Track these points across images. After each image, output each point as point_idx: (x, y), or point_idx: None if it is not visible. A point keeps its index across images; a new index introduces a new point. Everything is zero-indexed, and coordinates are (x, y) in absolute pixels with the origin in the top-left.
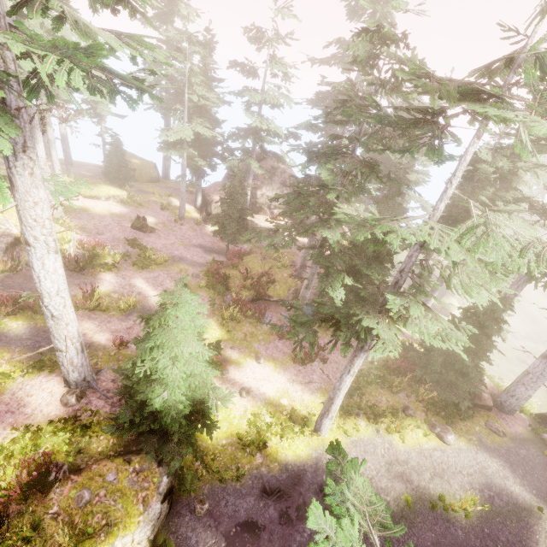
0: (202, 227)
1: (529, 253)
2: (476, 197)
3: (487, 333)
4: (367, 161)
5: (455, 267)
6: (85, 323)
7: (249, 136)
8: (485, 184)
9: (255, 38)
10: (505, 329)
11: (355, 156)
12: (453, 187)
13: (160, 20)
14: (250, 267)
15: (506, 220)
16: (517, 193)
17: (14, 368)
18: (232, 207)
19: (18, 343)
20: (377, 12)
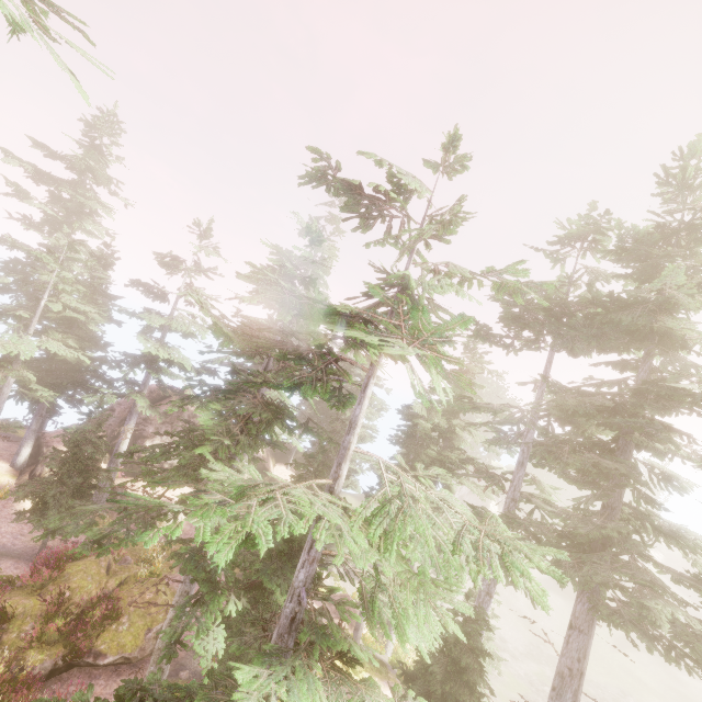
0: (8, 503)
1: (464, 546)
2: (422, 457)
3: (469, 681)
4: (274, 403)
5: (378, 576)
6: None
7: (140, 364)
8: (427, 441)
9: (168, 264)
10: (496, 655)
11: (259, 397)
12: (354, 440)
13: (52, 226)
14: (74, 586)
15: (429, 491)
16: (462, 453)
17: None
18: (71, 465)
19: None
20: (308, 272)
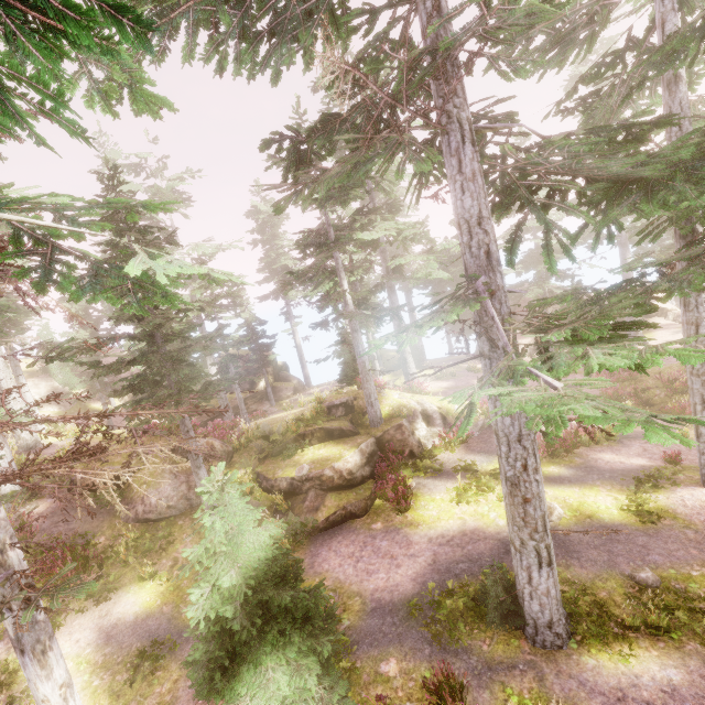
0: None
1: None
2: None
3: None
4: None
5: None
6: (601, 455)
7: (541, 260)
8: None
9: None
10: None
11: None
12: None
13: None
14: (656, 373)
15: None
16: None
17: (629, 494)
18: None
19: (586, 479)
20: None
